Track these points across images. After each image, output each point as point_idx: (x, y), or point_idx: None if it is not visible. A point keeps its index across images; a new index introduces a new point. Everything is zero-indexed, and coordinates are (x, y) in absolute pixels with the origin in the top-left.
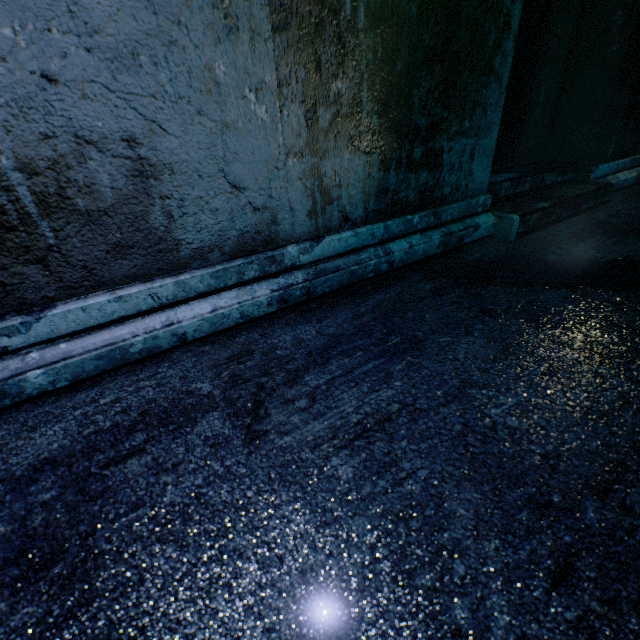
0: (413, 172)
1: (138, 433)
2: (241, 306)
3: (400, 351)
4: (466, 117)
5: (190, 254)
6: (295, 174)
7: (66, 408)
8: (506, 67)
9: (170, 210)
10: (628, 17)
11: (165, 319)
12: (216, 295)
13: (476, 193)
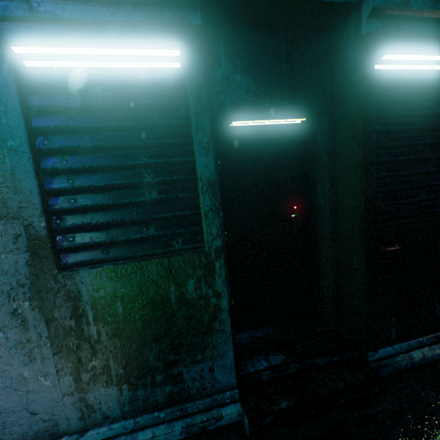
0: (158, 387)
1: None
2: None
3: None
4: (198, 353)
5: None
6: (69, 402)
7: None
8: (226, 324)
9: None
10: (360, 263)
11: None
12: None
13: (226, 387)
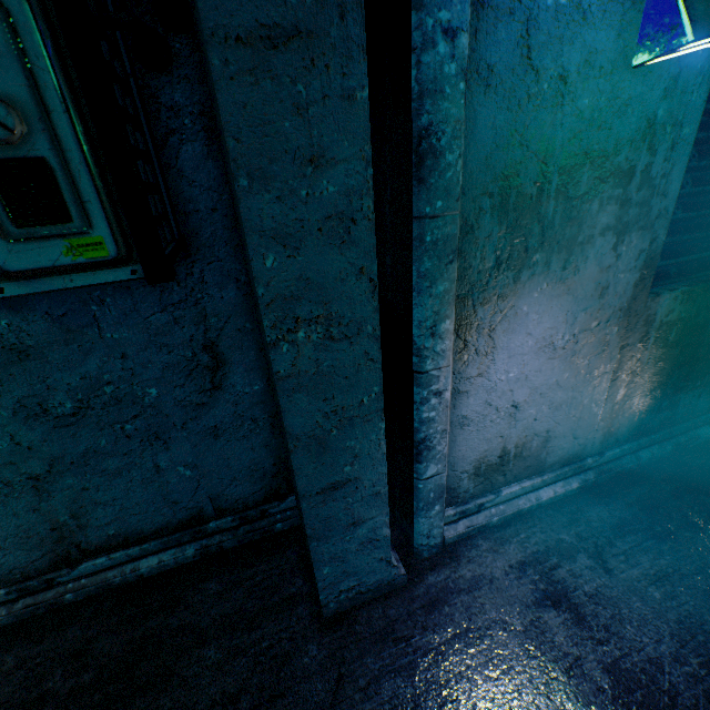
0: (659, 413)
1: (552, 557)
2: (565, 491)
3: (663, 537)
4: (698, 380)
5: (547, 466)
6: (600, 428)
7: (507, 536)
8: None
9: (548, 451)
10: None
11: (535, 496)
12: (553, 484)
13: (698, 413)
